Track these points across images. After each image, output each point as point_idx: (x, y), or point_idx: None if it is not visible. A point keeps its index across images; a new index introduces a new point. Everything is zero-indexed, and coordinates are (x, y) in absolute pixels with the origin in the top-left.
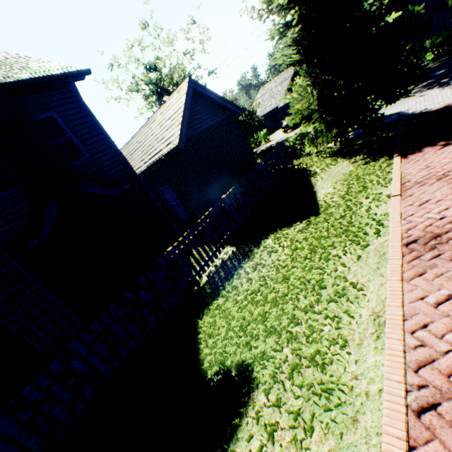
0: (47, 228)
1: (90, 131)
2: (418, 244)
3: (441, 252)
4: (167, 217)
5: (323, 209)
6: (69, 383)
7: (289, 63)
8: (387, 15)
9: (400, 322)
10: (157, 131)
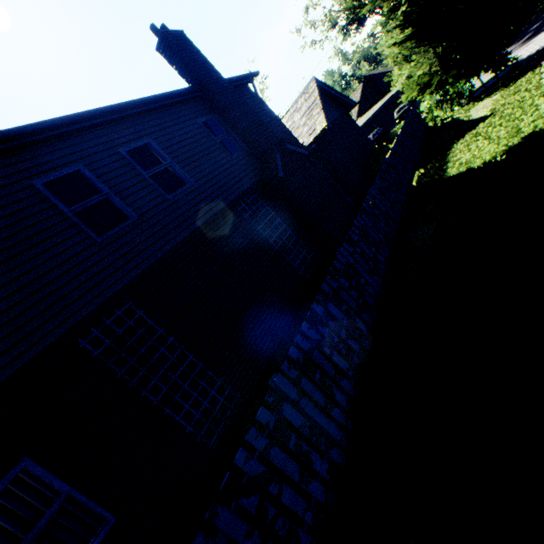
0: (280, 170)
1: (267, 117)
2: None
3: None
4: (335, 185)
5: (498, 108)
6: (380, 213)
7: (400, 41)
8: None
9: None
10: None
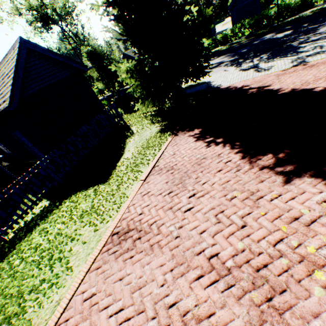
0: None
1: None
2: (117, 236)
3: (118, 249)
4: (3, 170)
5: (111, 177)
6: None
7: (115, 38)
8: (184, 13)
9: (59, 315)
10: (0, 82)
